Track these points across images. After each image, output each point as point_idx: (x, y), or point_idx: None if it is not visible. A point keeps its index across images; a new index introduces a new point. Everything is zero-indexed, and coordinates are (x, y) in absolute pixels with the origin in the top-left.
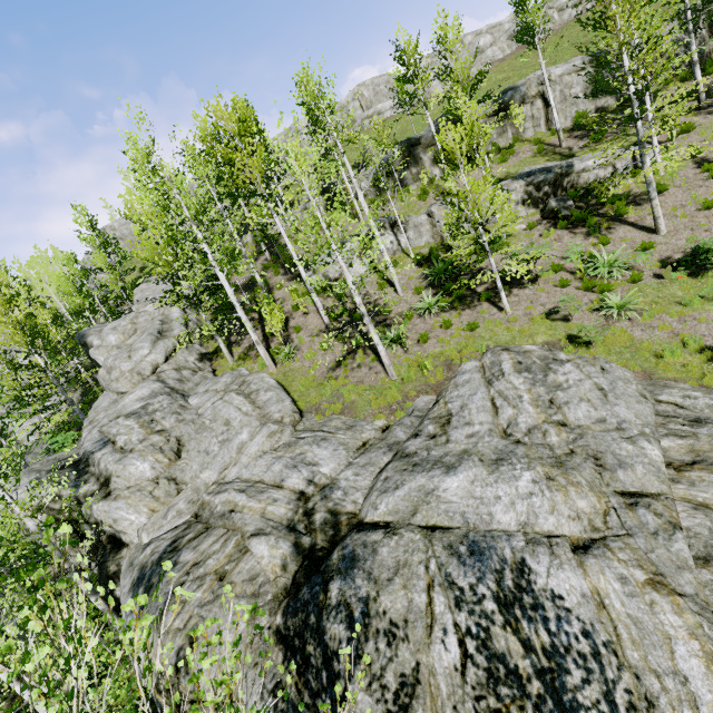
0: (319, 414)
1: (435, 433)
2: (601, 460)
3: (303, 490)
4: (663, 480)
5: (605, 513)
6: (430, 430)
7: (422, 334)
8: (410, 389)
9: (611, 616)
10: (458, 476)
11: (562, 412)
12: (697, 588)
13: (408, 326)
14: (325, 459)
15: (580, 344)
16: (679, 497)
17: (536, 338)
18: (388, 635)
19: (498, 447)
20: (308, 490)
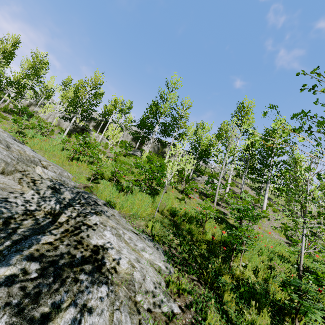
0: None
1: None
2: None
3: None
4: None
5: None
6: None
7: None
8: None
9: None
10: None
11: None
12: None
13: None
14: None
15: None
16: None
17: None
18: None
19: None
20: None
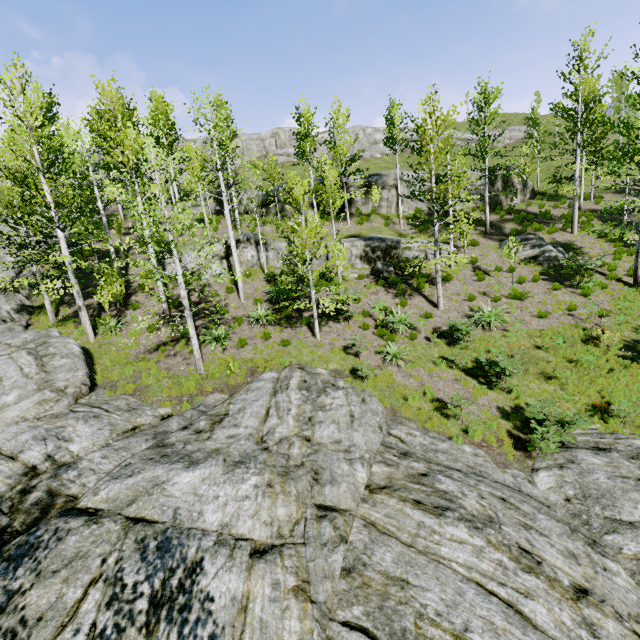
0: (111, 392)
1: (202, 429)
2: (319, 475)
3: (37, 465)
4: (355, 499)
5: (297, 521)
6: (200, 425)
7: (241, 339)
8: (210, 385)
9: (246, 620)
10: (195, 472)
11: (313, 429)
12: (329, 596)
13: (236, 330)
14: (83, 436)
15: (358, 377)
16: (360, 514)
17: (330, 364)
18: (7, 635)
19: (247, 450)
20: (41, 466)
